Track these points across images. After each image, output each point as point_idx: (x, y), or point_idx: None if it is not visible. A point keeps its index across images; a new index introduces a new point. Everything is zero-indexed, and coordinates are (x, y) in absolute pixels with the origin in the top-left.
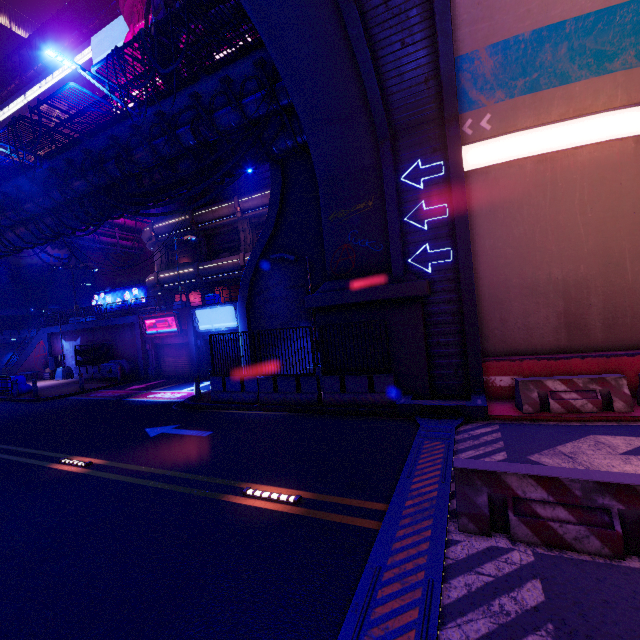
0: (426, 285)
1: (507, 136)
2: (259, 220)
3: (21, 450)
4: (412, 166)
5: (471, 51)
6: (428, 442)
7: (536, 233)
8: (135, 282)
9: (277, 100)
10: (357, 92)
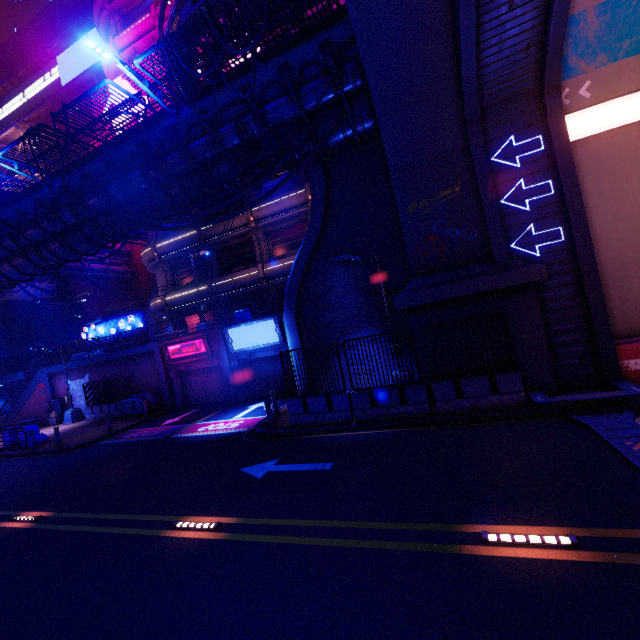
0: (544, 269)
1: (602, 104)
2: (274, 228)
3: (103, 517)
4: (504, 144)
5: (578, 12)
6: (631, 443)
7: None
8: (129, 309)
9: (341, 86)
10: (444, 67)
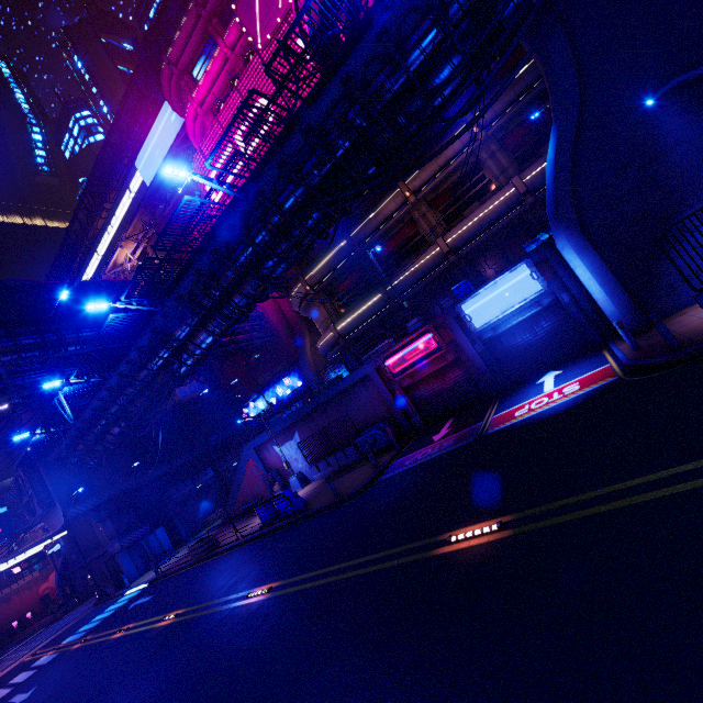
0: None
1: None
2: (436, 194)
3: (639, 482)
4: None
5: None
6: None
7: None
8: (280, 373)
9: None
10: None
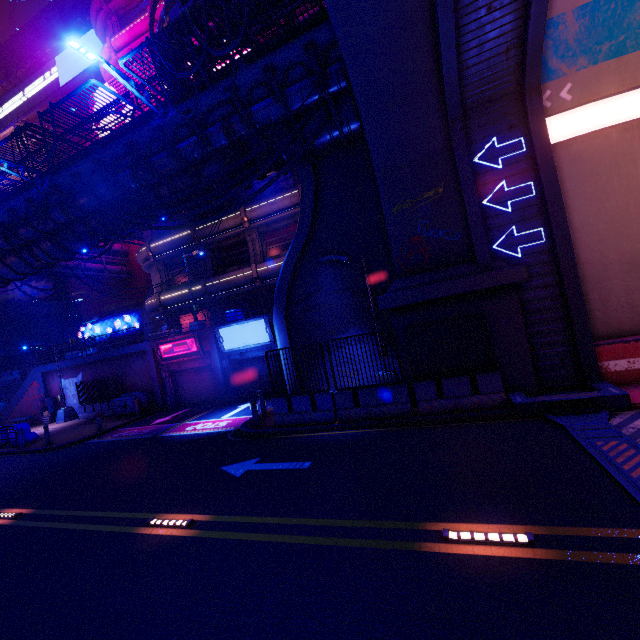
0: (525, 270)
1: (584, 107)
2: (268, 229)
3: (81, 514)
4: (487, 146)
5: (557, 15)
6: (601, 443)
7: (630, 205)
8: (125, 308)
9: (326, 87)
10: (426, 69)
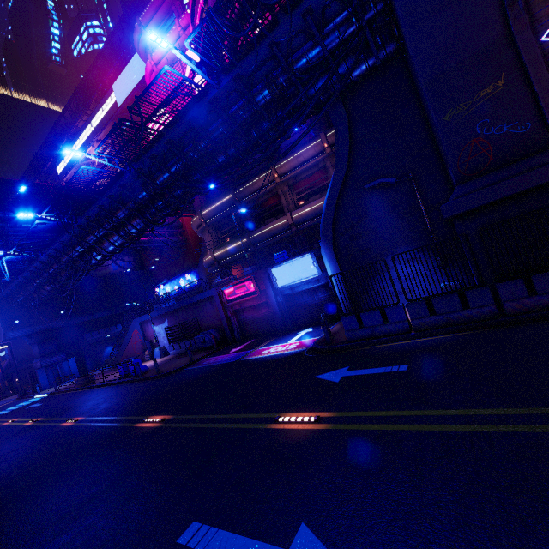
0: None
1: None
2: (296, 180)
3: (212, 417)
4: None
5: None
6: None
7: None
8: (185, 269)
9: (363, 14)
10: None
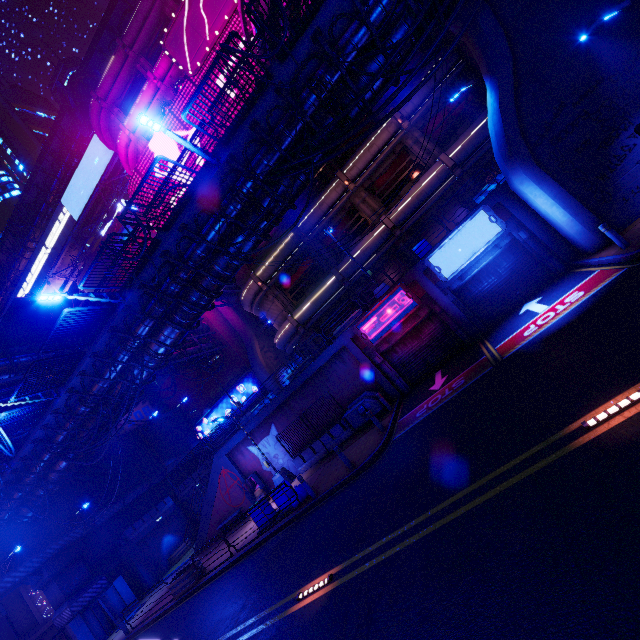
0: None
1: None
2: (371, 181)
3: None
4: None
5: None
6: None
7: None
8: (232, 382)
9: None
10: None
